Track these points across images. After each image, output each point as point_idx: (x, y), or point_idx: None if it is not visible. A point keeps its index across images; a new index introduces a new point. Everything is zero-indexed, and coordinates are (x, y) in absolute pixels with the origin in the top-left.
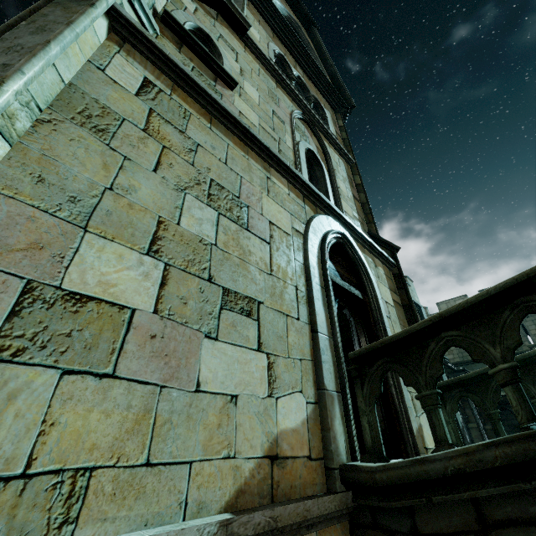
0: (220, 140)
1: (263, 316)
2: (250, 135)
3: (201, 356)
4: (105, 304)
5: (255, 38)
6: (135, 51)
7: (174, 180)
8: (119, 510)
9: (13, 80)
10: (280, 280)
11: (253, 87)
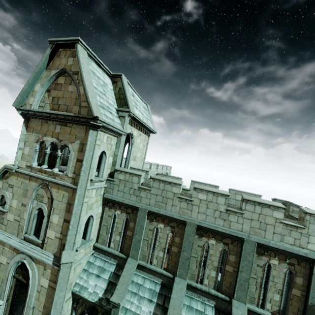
0: None
1: None
2: None
3: None
4: None
5: (25, 157)
6: None
7: None
8: None
9: None
10: None
11: (16, 199)
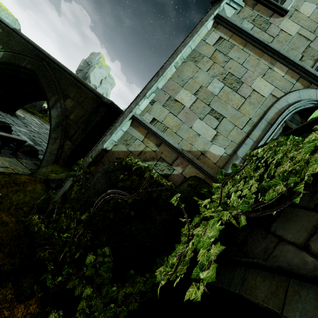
0: (245, 53)
1: (223, 121)
2: (268, 46)
3: (195, 121)
4: (180, 103)
5: None
6: (221, 26)
7: (212, 74)
8: (169, 135)
9: (179, 55)
10: (241, 113)
11: (312, 3)
